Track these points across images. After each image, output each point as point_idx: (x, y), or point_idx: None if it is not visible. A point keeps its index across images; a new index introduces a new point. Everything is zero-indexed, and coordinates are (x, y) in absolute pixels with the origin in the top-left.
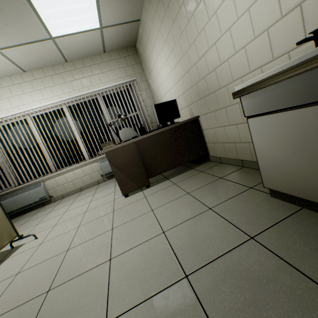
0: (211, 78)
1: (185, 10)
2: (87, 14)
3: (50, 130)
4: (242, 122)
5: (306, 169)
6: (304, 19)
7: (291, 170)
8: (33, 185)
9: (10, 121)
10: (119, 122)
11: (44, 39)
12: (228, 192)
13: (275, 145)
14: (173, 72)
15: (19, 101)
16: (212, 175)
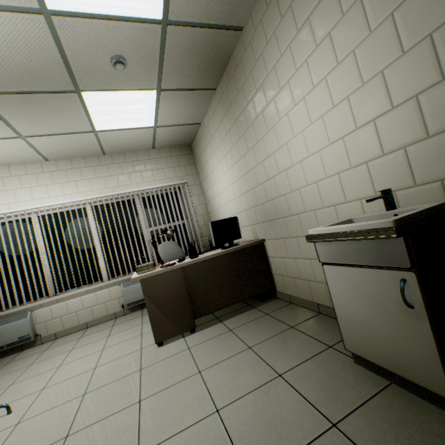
0: (281, 202)
1: (254, 131)
2: (142, 114)
3: (61, 235)
4: (316, 258)
5: (388, 334)
6: (371, 175)
7: (374, 333)
8: (14, 314)
9: (7, 219)
10: (159, 232)
11: (85, 131)
12: (302, 351)
13: (353, 301)
14: (235, 184)
15: (29, 195)
16: (281, 321)
